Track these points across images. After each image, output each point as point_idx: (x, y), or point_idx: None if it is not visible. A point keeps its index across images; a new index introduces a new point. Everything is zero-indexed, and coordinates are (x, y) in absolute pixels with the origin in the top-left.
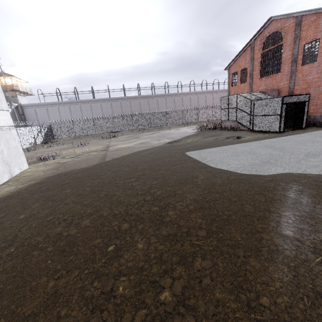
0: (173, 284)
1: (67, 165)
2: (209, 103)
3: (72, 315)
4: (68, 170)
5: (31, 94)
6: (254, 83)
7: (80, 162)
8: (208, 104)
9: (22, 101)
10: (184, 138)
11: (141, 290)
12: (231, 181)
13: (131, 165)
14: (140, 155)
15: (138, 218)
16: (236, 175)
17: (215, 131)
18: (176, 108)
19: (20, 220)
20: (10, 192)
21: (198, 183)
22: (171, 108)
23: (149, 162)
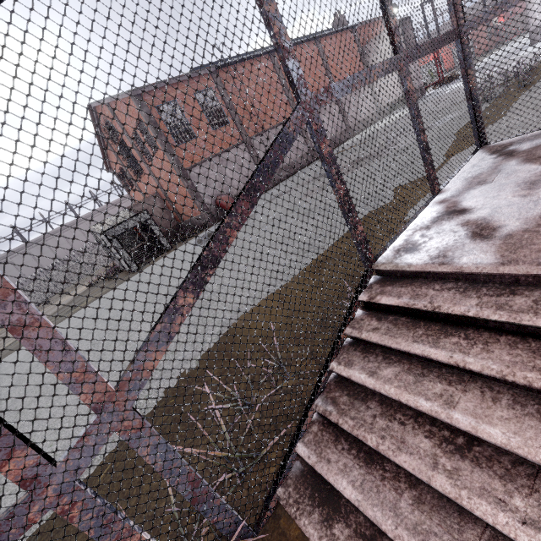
0: None
1: None
2: None
3: None
4: None
5: None
6: (140, 186)
7: None
8: None
9: None
10: None
11: None
12: None
13: None
14: None
15: None
16: None
17: (100, 283)
18: None
19: None
20: None
21: None
22: None
23: None
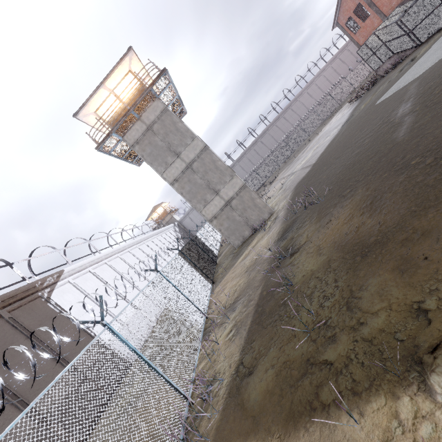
0: (437, 89)
1: (291, 185)
2: (333, 79)
3: (406, 121)
4: (298, 181)
5: (177, 209)
6: (381, 7)
7: (295, 179)
8: (333, 82)
9: (177, 218)
10: (353, 113)
11: (426, 101)
12: (435, 66)
13: (341, 142)
14: (335, 141)
15: (394, 115)
16: (435, 64)
17: (377, 84)
18: (301, 116)
19: (327, 175)
20: (289, 199)
21: (412, 88)
22: (297, 121)
23: (353, 130)
